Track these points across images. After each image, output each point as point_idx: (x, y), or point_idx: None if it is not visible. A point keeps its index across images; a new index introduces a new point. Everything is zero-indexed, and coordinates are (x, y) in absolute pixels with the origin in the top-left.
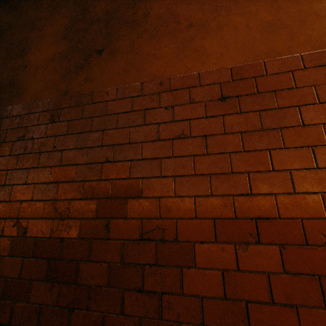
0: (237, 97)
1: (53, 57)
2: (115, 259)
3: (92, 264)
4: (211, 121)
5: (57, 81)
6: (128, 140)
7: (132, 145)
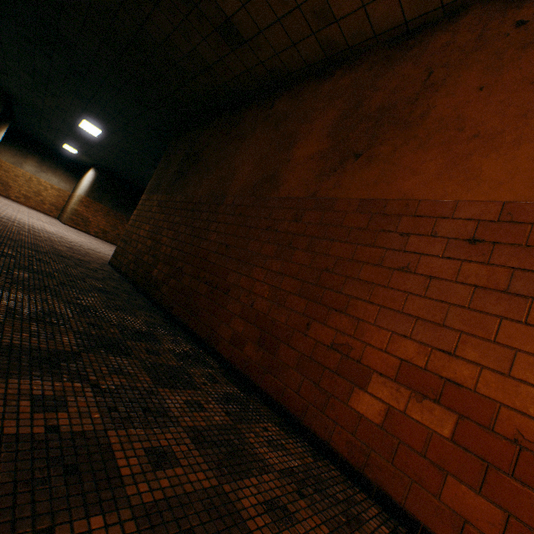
0: (492, 243)
1: (313, 155)
2: (305, 352)
3: (288, 348)
4: (444, 262)
5: (309, 181)
6: (351, 257)
7: (353, 262)
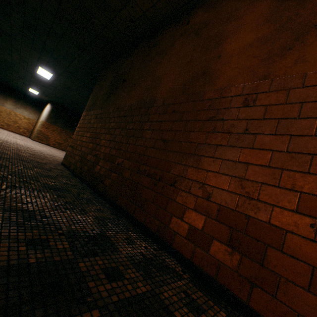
0: None
1: (251, 43)
2: None
3: (285, 256)
4: None
5: (254, 66)
6: None
7: None
